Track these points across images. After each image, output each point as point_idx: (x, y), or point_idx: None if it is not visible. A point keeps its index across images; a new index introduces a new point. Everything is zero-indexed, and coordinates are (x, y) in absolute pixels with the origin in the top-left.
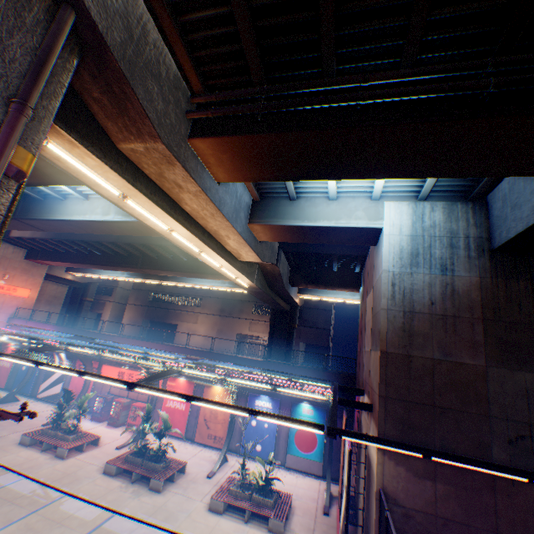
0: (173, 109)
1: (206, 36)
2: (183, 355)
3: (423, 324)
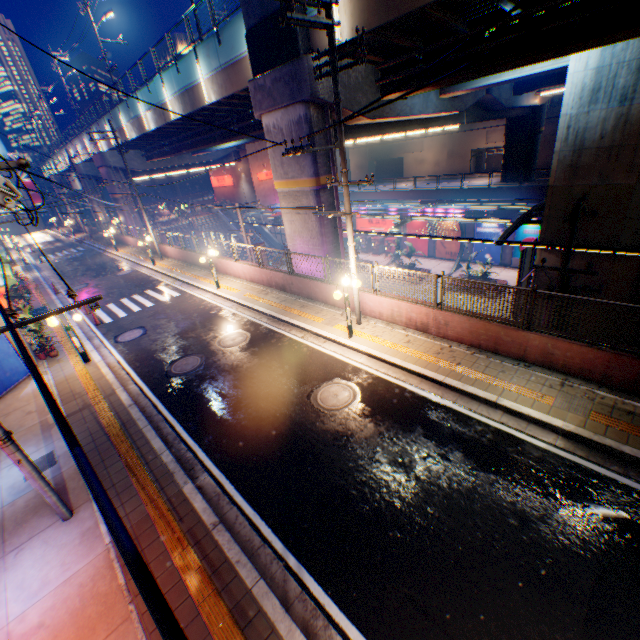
0: (369, 94)
1: (376, 44)
2: (413, 198)
3: (588, 160)
